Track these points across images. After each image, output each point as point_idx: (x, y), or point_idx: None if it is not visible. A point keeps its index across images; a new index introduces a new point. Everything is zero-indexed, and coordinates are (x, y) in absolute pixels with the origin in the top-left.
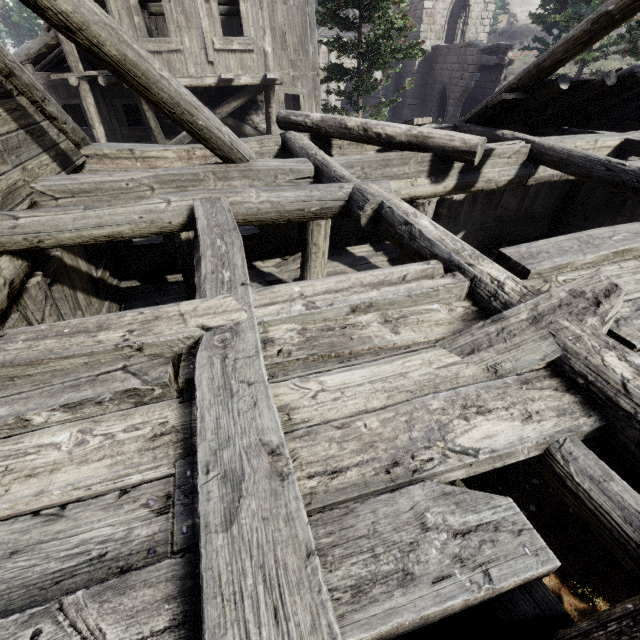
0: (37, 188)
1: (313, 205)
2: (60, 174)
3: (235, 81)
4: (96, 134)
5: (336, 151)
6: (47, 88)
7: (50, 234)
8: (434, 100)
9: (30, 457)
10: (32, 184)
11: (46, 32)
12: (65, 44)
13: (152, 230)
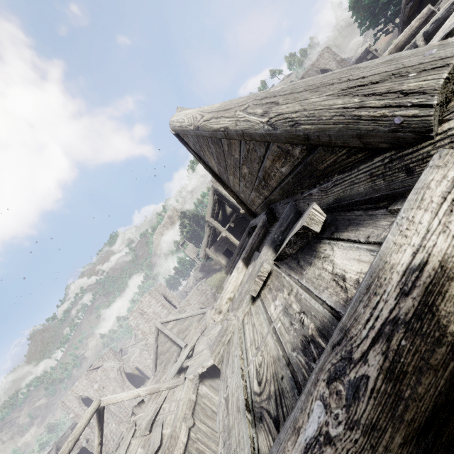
0: None
1: None
2: None
3: None
4: None
5: None
6: (215, 252)
7: None
8: None
9: None
10: None
11: (206, 232)
12: (215, 225)
13: None
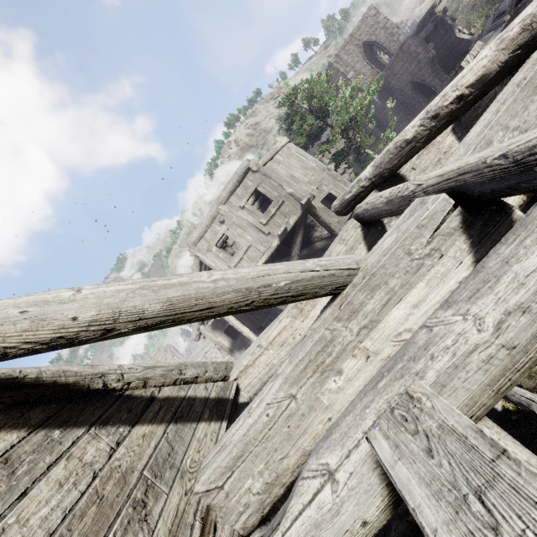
0: (200, 490)
1: None
2: (221, 429)
3: (288, 227)
4: (245, 334)
5: (412, 175)
6: (213, 330)
7: None
8: (413, 96)
9: None
10: (195, 488)
11: None
12: None
13: None
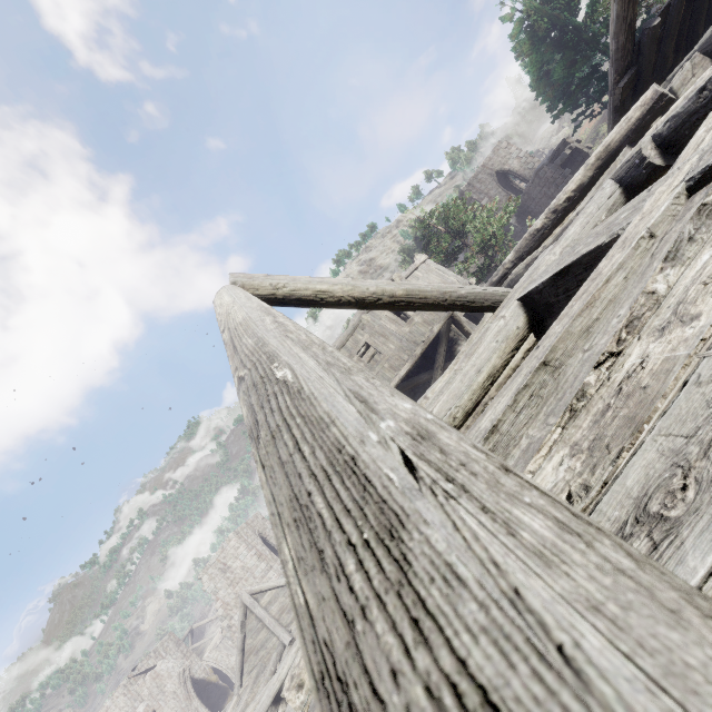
0: None
1: (599, 215)
2: None
3: (432, 335)
4: None
5: None
6: None
7: (456, 405)
8: None
9: (706, 269)
10: None
11: None
12: None
13: (511, 346)
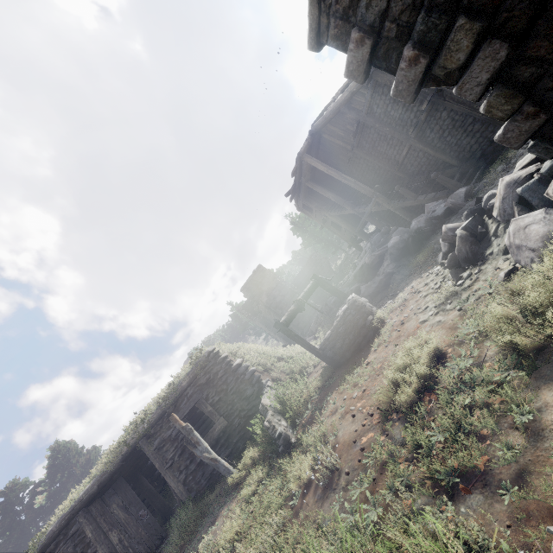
0: None
1: None
2: None
3: None
4: None
5: None
6: None
7: None
8: (319, 288)
9: None
10: None
11: None
12: None
13: None
